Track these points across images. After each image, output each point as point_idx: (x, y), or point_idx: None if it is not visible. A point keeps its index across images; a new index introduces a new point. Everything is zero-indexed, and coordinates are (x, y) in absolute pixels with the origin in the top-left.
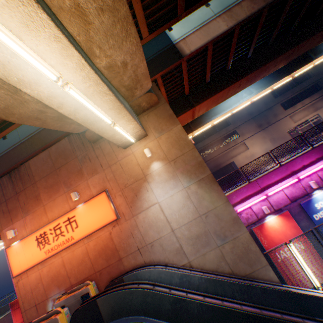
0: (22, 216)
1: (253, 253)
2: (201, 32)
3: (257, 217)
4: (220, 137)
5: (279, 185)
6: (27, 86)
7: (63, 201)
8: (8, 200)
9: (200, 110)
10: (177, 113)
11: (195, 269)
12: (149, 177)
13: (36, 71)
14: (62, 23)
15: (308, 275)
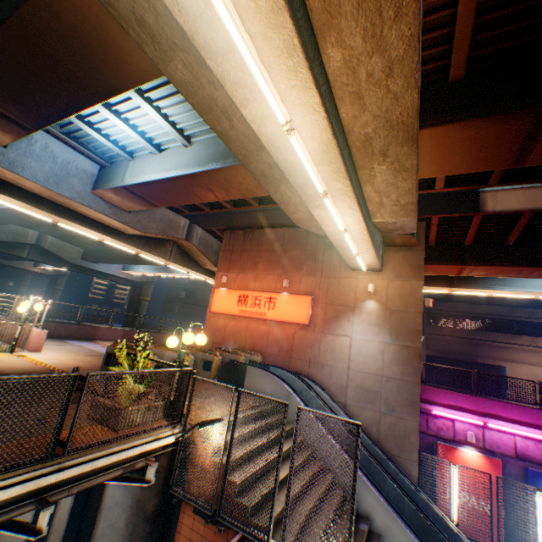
0: (237, 271)
1: (409, 442)
2: (525, 192)
3: (452, 436)
4: (509, 316)
5: (512, 426)
6: (325, 226)
7: (273, 280)
8: (234, 252)
9: (473, 271)
10: (437, 260)
11: (346, 412)
12: (357, 310)
13: (335, 223)
14: (366, 204)
15: (451, 504)
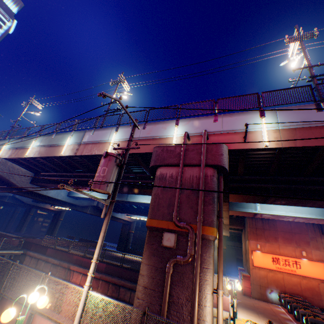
0: (263, 241)
1: None
2: None
3: None
4: None
5: None
6: None
7: (291, 249)
8: (257, 228)
9: None
10: None
11: None
12: None
13: None
14: None
15: None
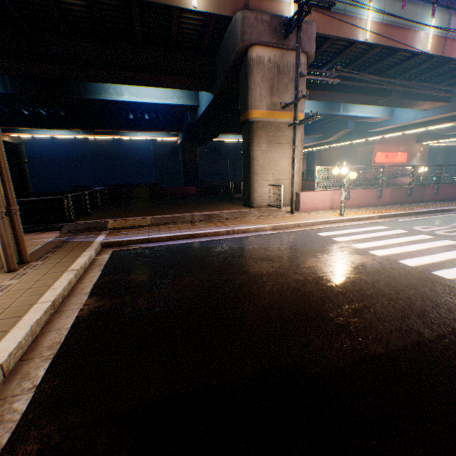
0: (381, 145)
1: None
2: None
3: None
4: None
5: None
6: None
7: (394, 148)
8: None
9: None
10: None
11: None
12: (414, 156)
13: None
14: None
15: None
